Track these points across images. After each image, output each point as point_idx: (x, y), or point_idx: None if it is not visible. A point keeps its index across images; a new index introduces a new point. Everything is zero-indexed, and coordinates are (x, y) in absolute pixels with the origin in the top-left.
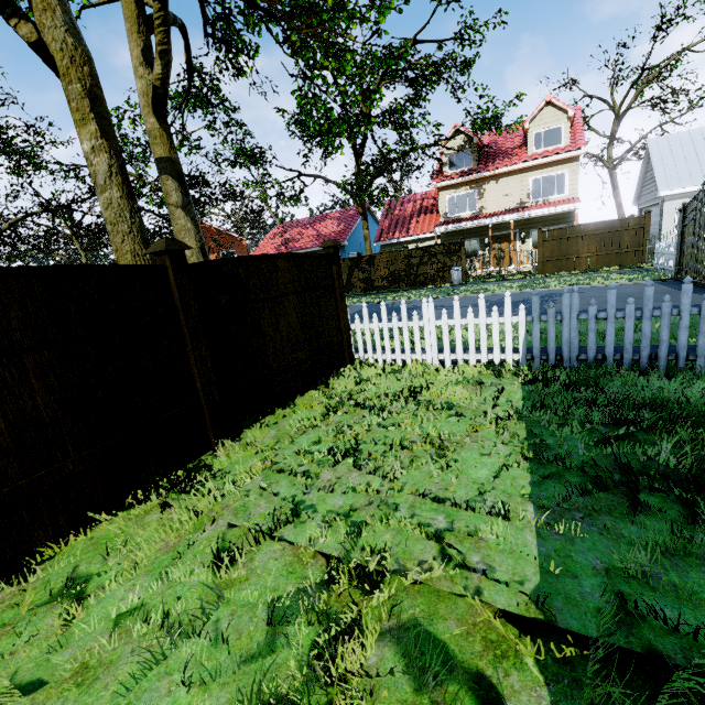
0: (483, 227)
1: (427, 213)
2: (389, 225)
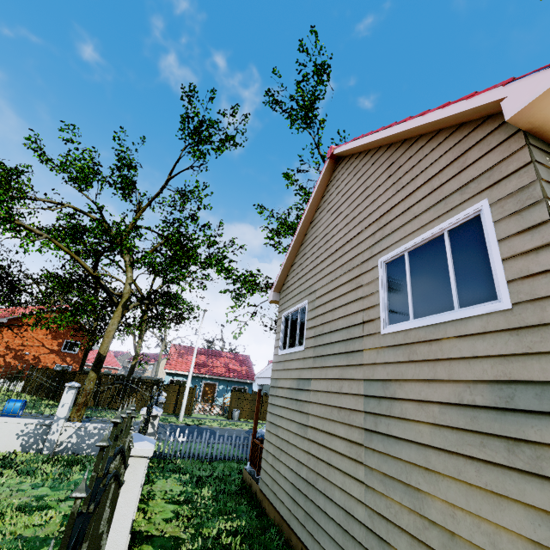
0: None
1: None
2: None
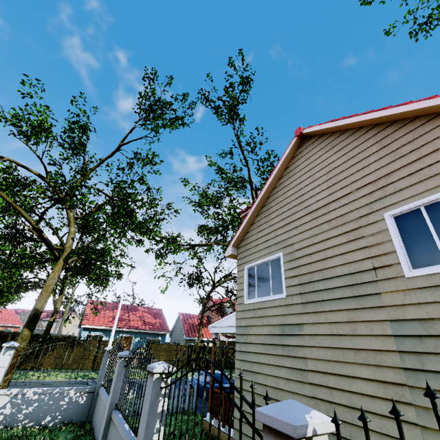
0: (235, 341)
1: (207, 327)
2: (189, 328)
